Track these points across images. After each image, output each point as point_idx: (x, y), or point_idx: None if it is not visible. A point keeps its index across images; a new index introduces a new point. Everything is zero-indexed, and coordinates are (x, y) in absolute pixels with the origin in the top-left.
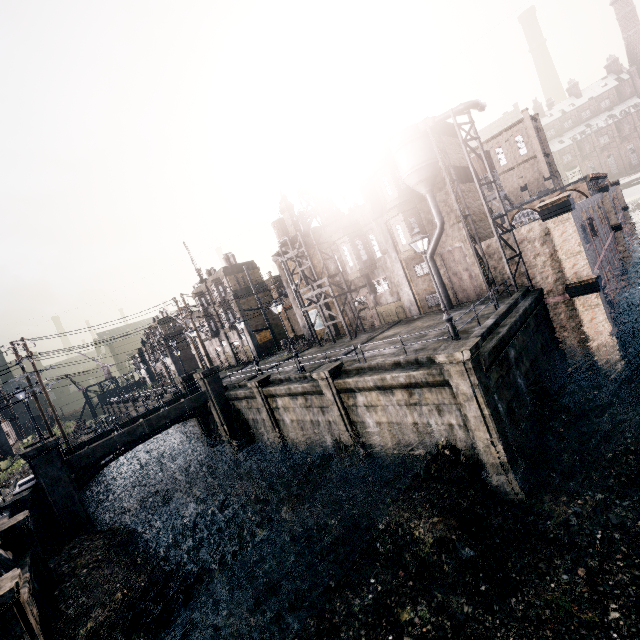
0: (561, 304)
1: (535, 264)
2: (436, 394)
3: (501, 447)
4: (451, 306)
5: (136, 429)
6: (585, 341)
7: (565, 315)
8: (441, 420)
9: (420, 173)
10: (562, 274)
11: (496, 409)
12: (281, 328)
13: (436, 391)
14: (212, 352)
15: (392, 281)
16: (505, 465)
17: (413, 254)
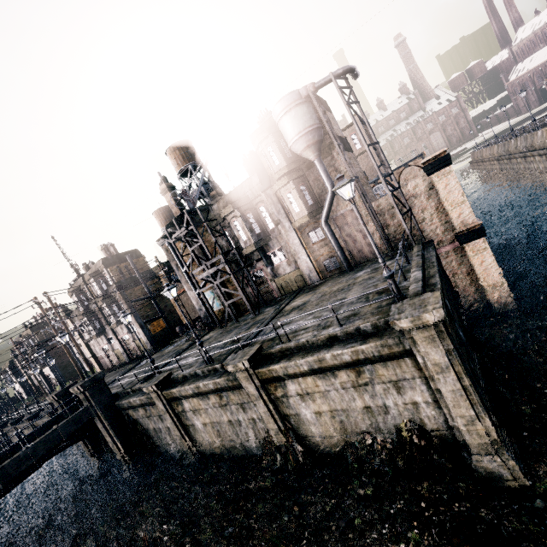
0: (451, 252)
1: (423, 218)
2: (393, 368)
3: (489, 423)
4: (351, 267)
5: None
6: (476, 284)
7: (456, 262)
8: (401, 399)
9: (307, 138)
10: (449, 224)
11: (470, 375)
12: (175, 314)
13: (393, 365)
14: (99, 352)
15: (288, 251)
16: (495, 444)
17: (306, 221)
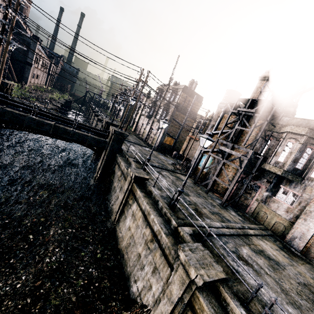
0: None
1: None
2: None
3: None
4: None
5: (45, 125)
6: None
7: None
8: None
9: None
10: None
11: None
12: (181, 145)
13: None
14: (140, 123)
15: (302, 204)
16: None
17: None
